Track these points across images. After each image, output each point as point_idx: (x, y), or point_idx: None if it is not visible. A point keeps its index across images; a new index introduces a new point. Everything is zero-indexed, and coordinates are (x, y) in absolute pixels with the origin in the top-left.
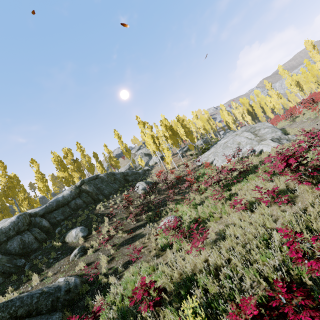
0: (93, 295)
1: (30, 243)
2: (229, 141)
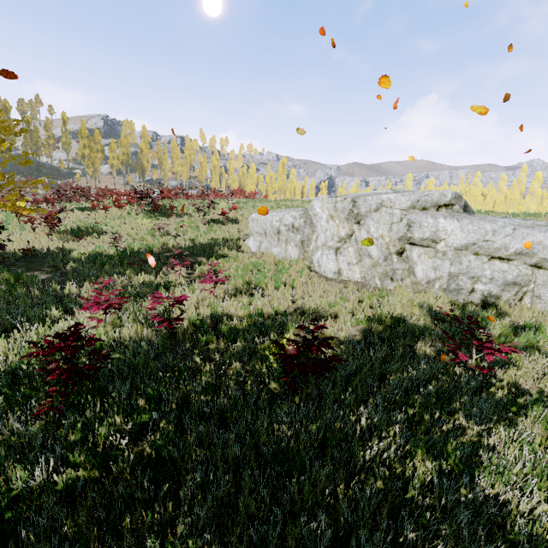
0: None
1: None
2: None
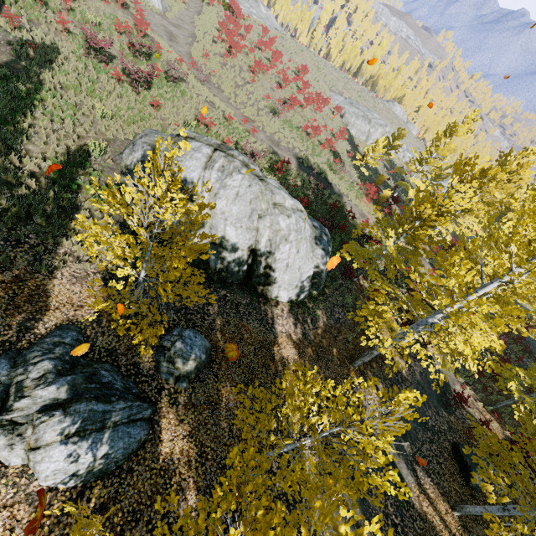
0: None
1: None
2: None
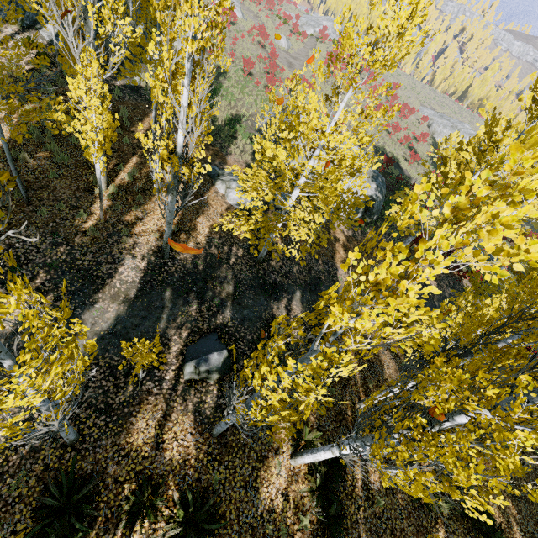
0: None
1: None
2: None
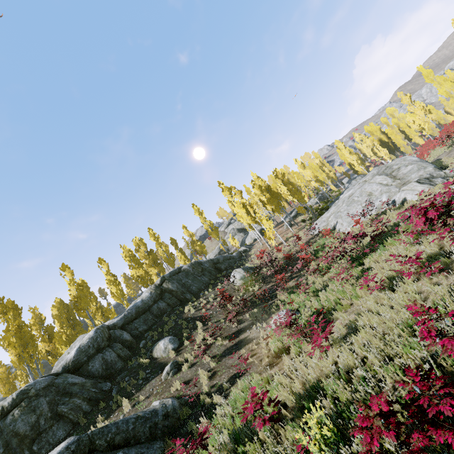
0: (196, 419)
1: (113, 362)
2: (356, 192)
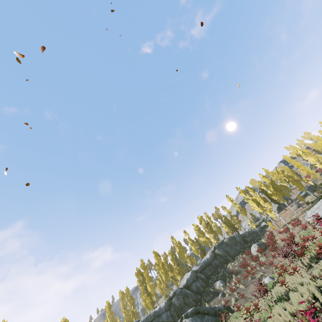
0: (229, 313)
1: (199, 287)
2: None
